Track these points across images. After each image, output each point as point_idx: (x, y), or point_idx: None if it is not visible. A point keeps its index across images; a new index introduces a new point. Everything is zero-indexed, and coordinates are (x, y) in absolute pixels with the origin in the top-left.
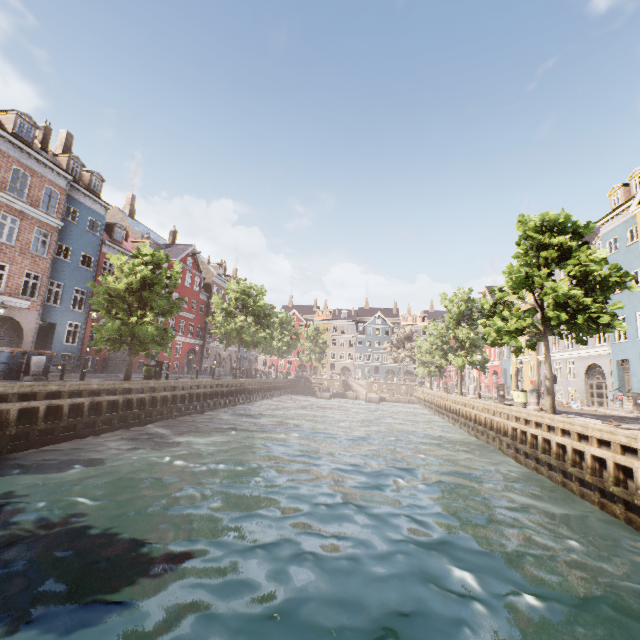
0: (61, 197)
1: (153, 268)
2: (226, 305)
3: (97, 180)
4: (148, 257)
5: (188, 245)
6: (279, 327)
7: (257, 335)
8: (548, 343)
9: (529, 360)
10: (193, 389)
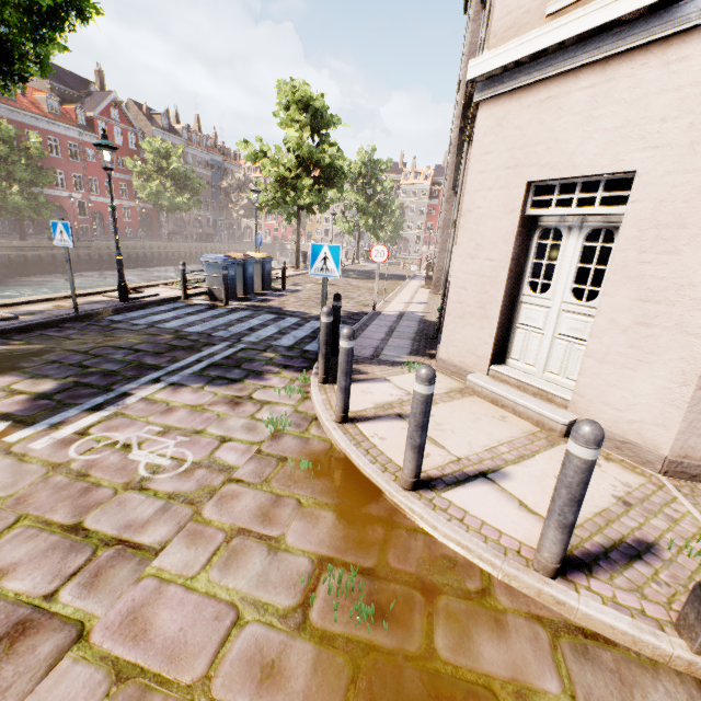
0: None
1: (7, 141)
2: (138, 169)
3: None
4: None
5: (108, 93)
6: (237, 189)
7: (175, 200)
8: (299, 212)
9: None
10: (102, 250)
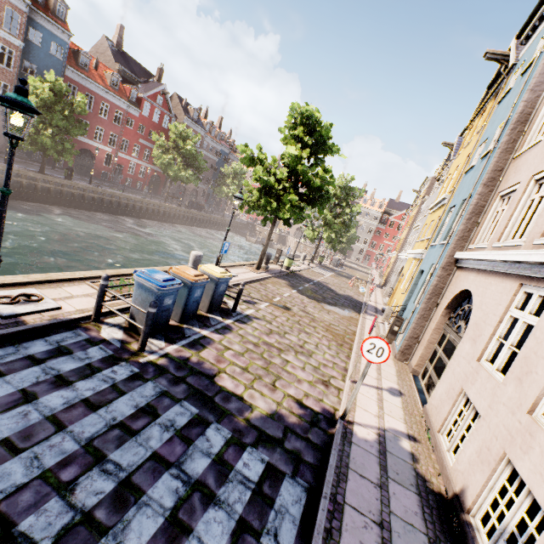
0: (22, 19)
1: (57, 94)
2: (160, 142)
3: (61, 7)
4: (50, 84)
5: (160, 84)
6: (233, 176)
7: (179, 173)
8: (275, 220)
9: (395, 256)
10: (105, 196)
